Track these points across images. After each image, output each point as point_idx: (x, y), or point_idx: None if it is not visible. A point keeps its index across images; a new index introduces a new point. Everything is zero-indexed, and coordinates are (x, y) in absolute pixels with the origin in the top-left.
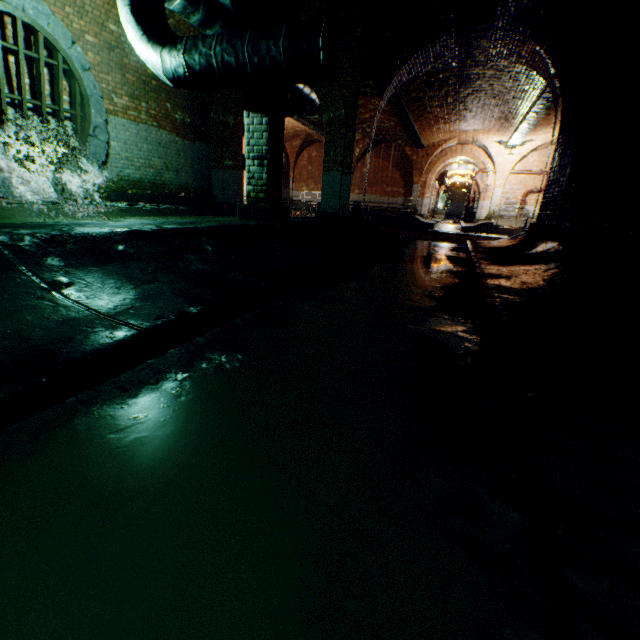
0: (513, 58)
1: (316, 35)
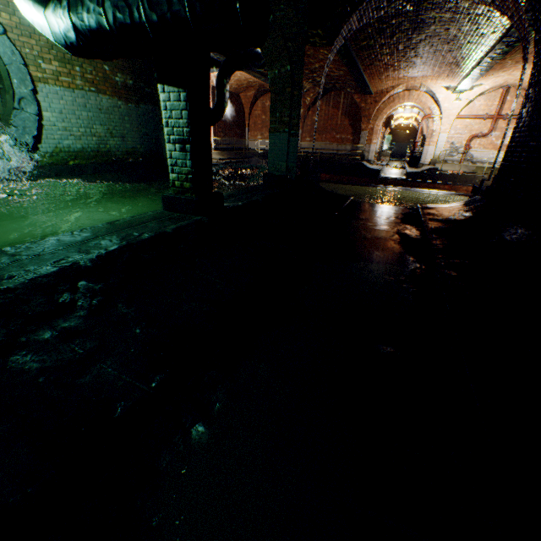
0: None
1: None
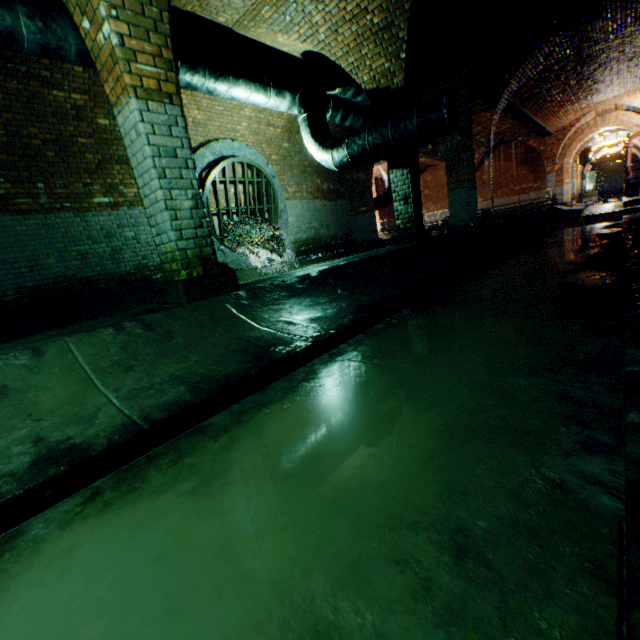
0: (639, 22)
1: (440, 107)
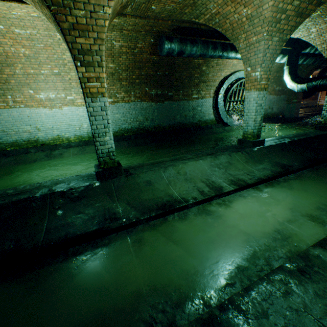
0: None
1: None
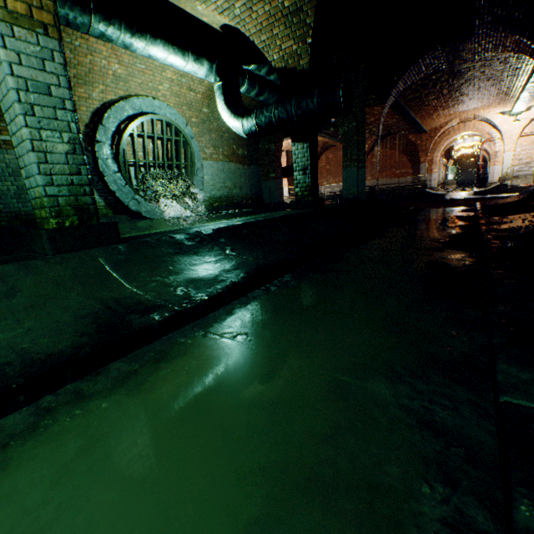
0: (498, 49)
1: (337, 91)
